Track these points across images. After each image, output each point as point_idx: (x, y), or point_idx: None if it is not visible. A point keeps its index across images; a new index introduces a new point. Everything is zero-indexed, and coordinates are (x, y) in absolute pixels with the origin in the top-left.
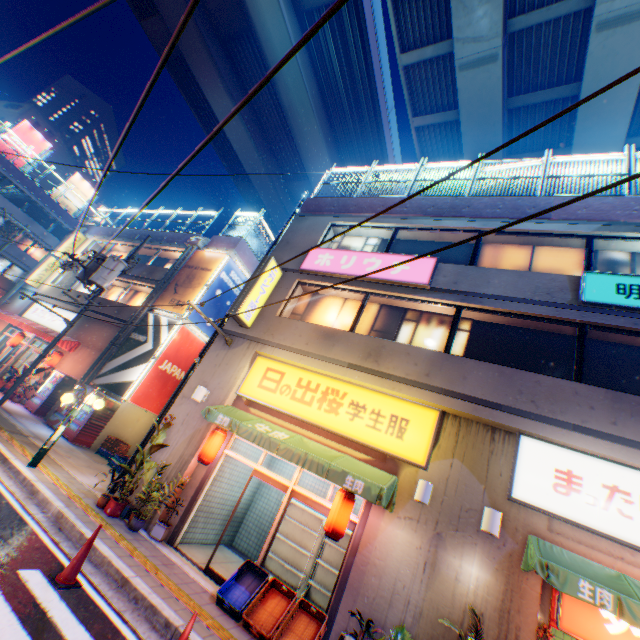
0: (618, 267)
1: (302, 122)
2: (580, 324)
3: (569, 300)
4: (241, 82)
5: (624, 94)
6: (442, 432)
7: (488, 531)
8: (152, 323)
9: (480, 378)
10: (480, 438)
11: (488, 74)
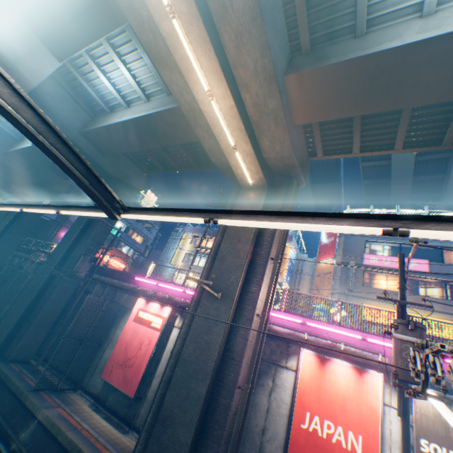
0: None
1: None
2: None
3: None
4: None
5: None
6: None
7: None
8: None
9: None
10: None
11: (408, 153)
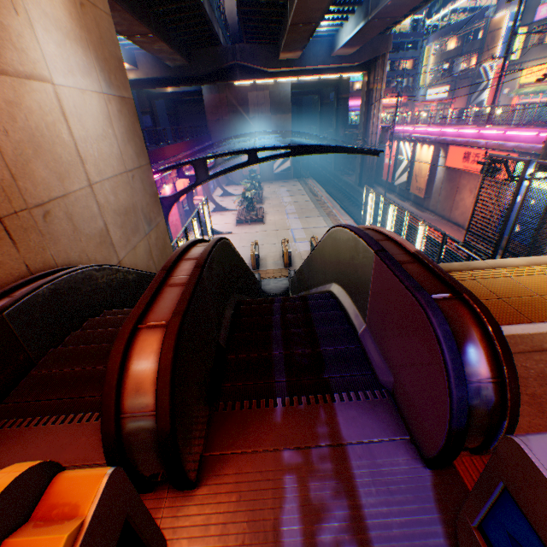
0: None
1: None
2: None
3: None
4: None
5: None
6: None
7: None
8: (481, 73)
9: None
10: None
11: None
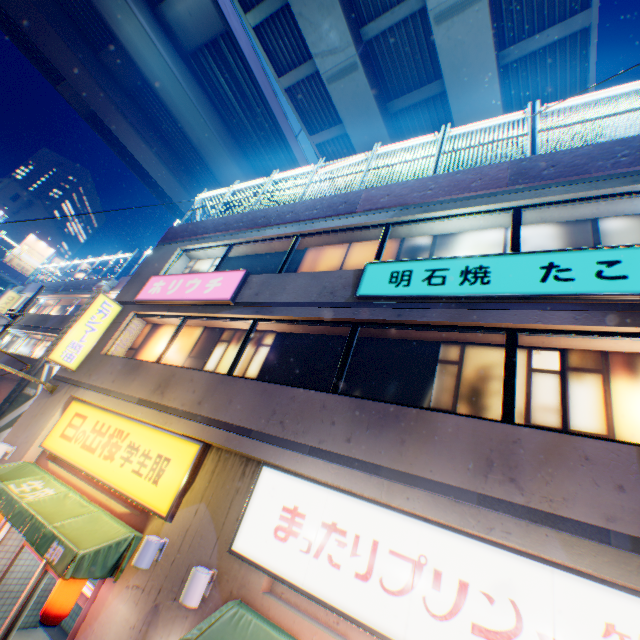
0: (419, 253)
1: (215, 156)
2: (355, 323)
3: (348, 297)
4: (156, 128)
5: (486, 80)
6: (202, 470)
7: (181, 601)
8: (46, 375)
9: (244, 400)
10: (233, 474)
11: (355, 82)
